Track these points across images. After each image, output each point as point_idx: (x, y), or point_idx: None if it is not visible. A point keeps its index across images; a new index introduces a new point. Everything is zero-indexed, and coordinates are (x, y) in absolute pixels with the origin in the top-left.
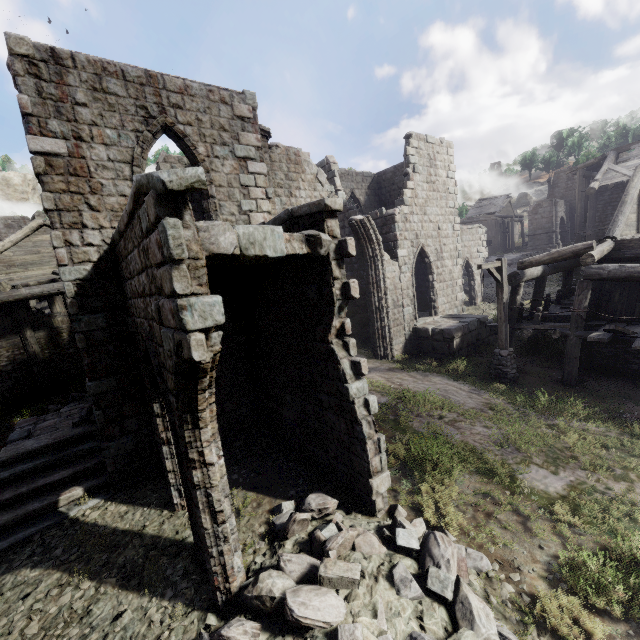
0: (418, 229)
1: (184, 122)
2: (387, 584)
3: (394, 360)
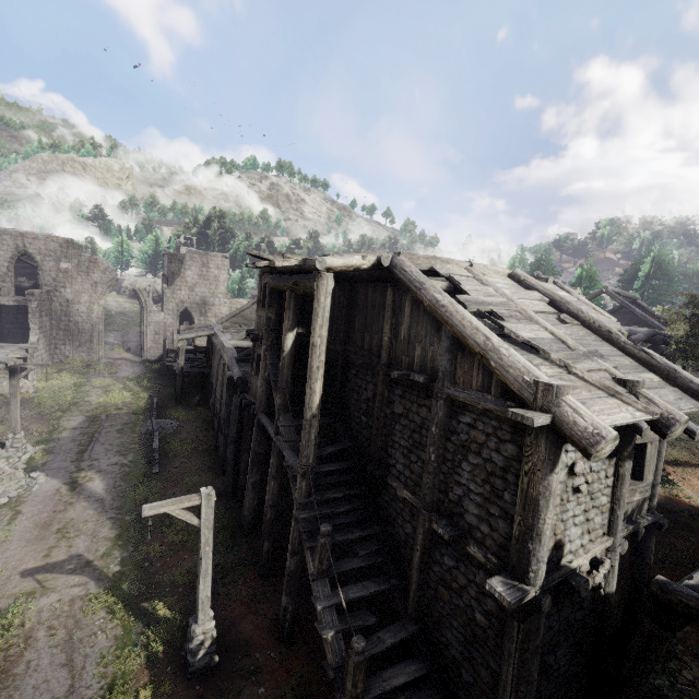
0: (185, 298)
1: (33, 249)
2: None
3: (147, 360)
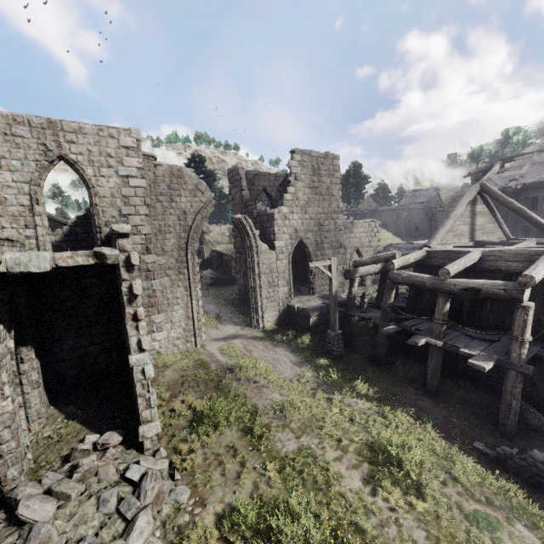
0: (298, 225)
1: (76, 153)
2: (95, 502)
3: (265, 329)
